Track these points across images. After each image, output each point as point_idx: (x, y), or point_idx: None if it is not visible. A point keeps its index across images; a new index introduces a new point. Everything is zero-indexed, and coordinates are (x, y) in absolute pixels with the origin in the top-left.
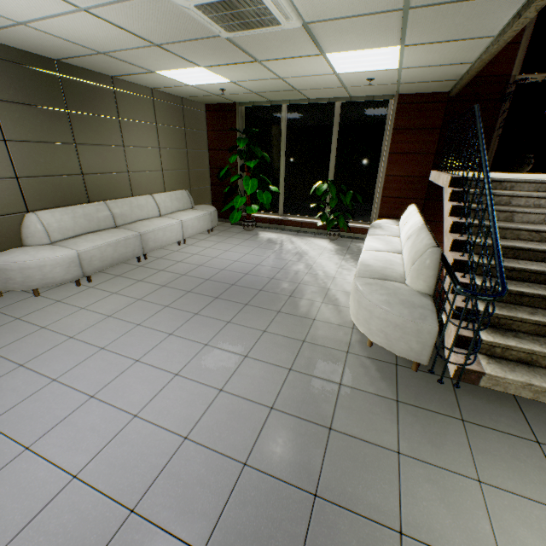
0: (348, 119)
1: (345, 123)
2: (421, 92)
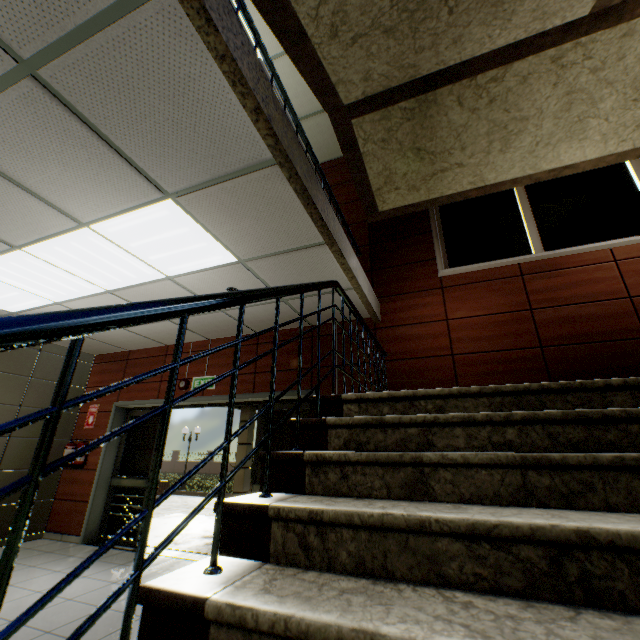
0: None
1: None
2: (335, 155)
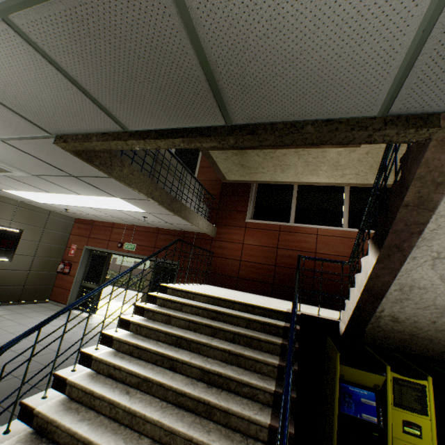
0: (180, 151)
1: (178, 153)
2: None
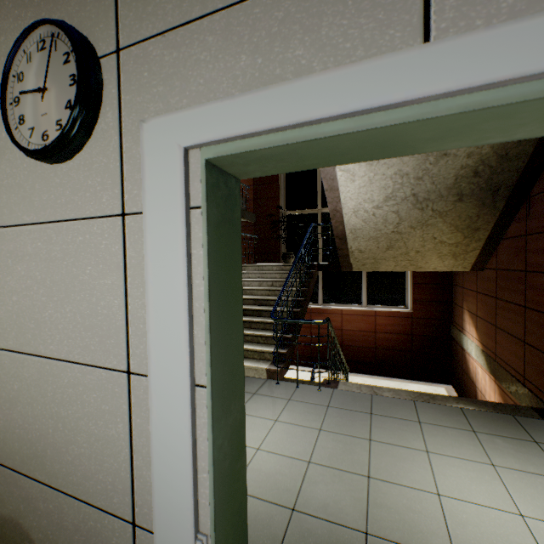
0: None
1: None
2: None
